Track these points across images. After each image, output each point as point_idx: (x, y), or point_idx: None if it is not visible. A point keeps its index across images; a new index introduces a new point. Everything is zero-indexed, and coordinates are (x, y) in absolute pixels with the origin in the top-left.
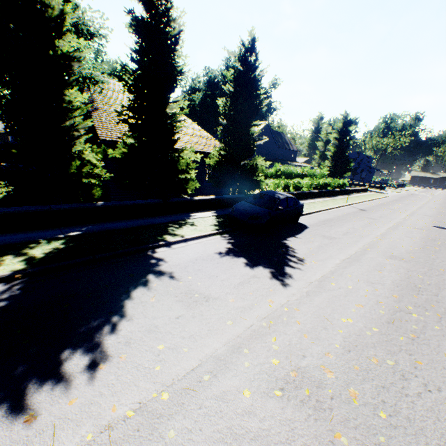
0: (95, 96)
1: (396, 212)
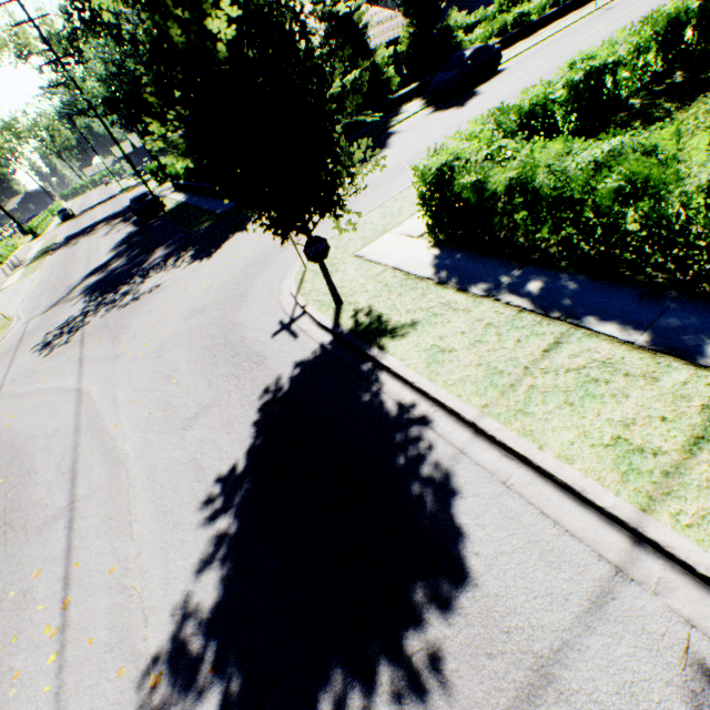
0: None
1: None
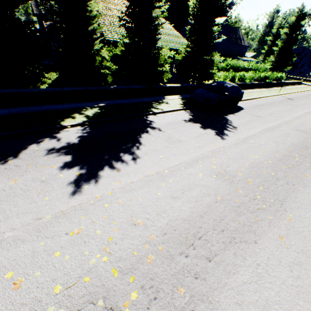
0: (98, 2)
1: None
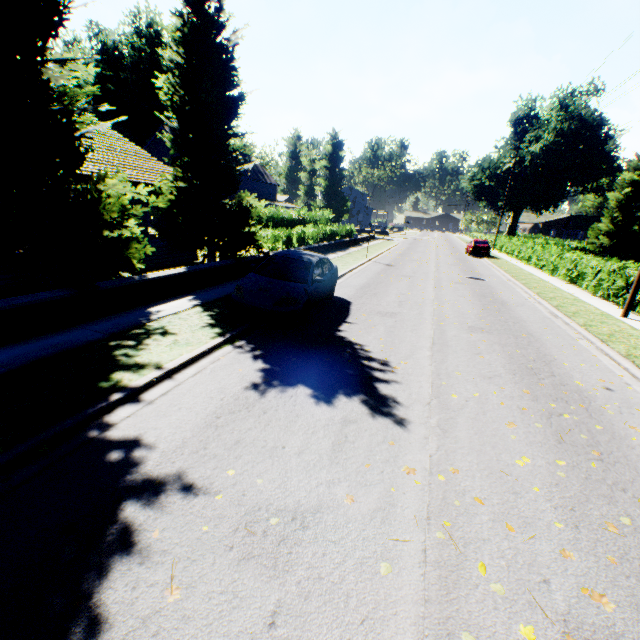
0: None
1: (423, 264)
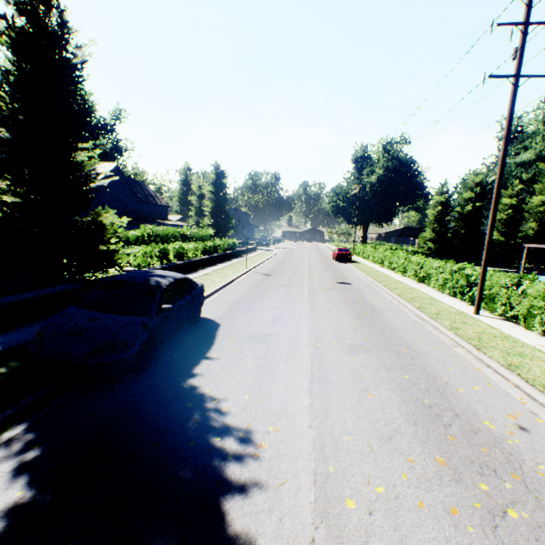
0: None
1: (298, 271)
